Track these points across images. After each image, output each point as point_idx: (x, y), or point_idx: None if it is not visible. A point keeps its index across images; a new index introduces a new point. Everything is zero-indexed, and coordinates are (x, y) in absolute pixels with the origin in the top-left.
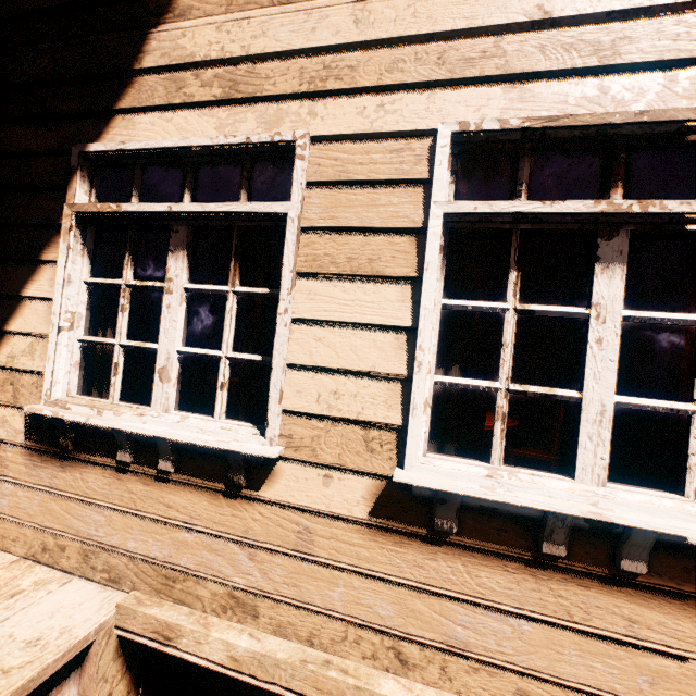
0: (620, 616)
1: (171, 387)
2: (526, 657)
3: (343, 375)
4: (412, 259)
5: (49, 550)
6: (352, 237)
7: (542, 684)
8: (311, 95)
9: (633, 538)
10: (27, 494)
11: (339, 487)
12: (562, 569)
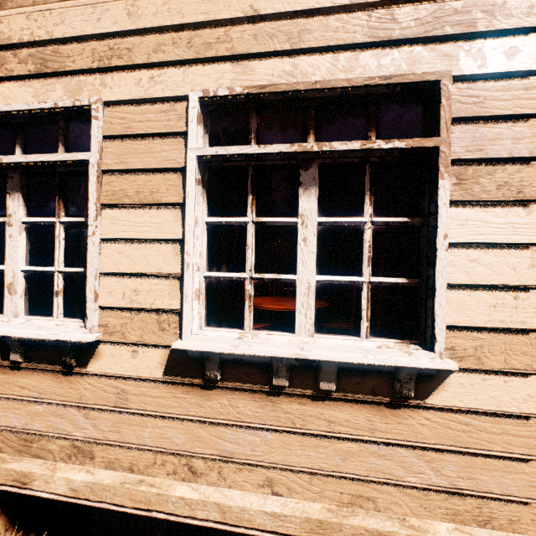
0: (323, 419)
1: (18, 298)
2: (270, 456)
3: (140, 277)
4: (180, 190)
5: None
6: (139, 176)
7: (281, 472)
8: (102, 70)
9: (324, 368)
10: None
11: (143, 358)
12: (289, 394)
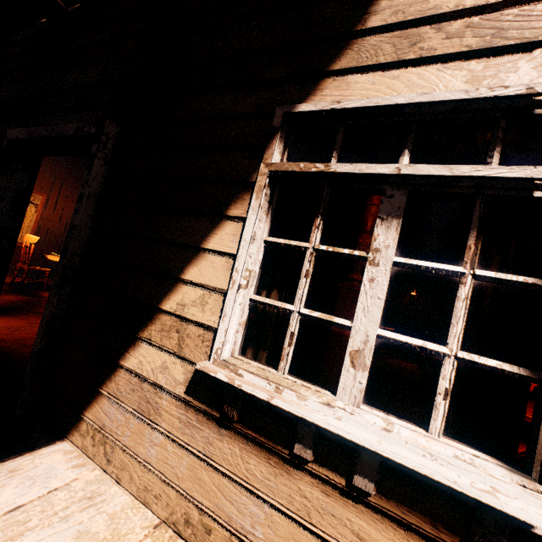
0: None
1: (366, 377)
2: None
3: None
4: None
5: (192, 525)
6: None
7: None
8: None
9: None
10: (176, 451)
11: None
12: None
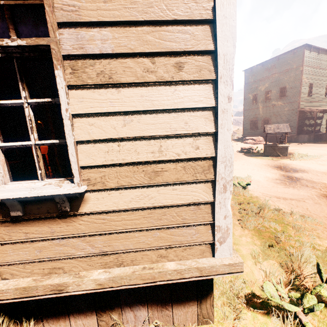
0: (22, 232)
1: None
2: None
3: None
4: None
5: None
6: None
7: (5, 266)
8: None
9: (7, 203)
10: None
11: None
12: None
